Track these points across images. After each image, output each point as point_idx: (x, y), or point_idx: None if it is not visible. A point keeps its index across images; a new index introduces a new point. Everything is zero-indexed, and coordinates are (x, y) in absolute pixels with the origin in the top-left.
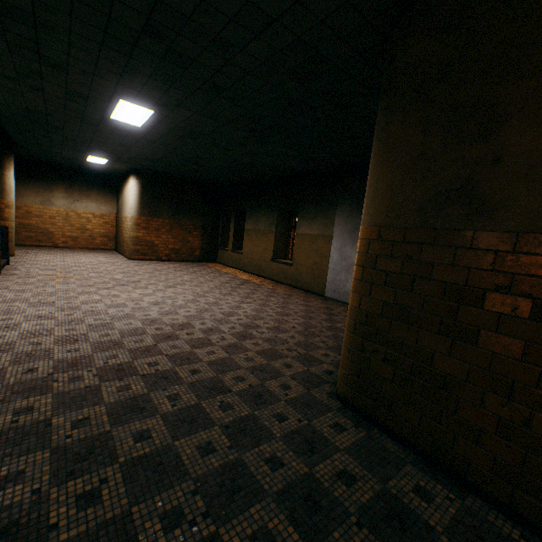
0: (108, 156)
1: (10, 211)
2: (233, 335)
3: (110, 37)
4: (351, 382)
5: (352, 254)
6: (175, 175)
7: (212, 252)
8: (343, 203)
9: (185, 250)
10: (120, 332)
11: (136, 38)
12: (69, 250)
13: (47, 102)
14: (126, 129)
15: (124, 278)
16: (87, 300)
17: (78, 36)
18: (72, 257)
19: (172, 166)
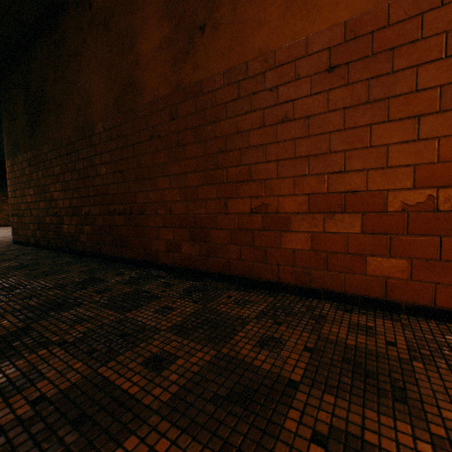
0: None
1: None
2: None
3: None
4: (13, 231)
5: None
6: None
7: None
8: None
9: (2, 217)
10: None
11: None
12: None
13: None
14: None
15: None
16: None
17: None
18: None
19: None
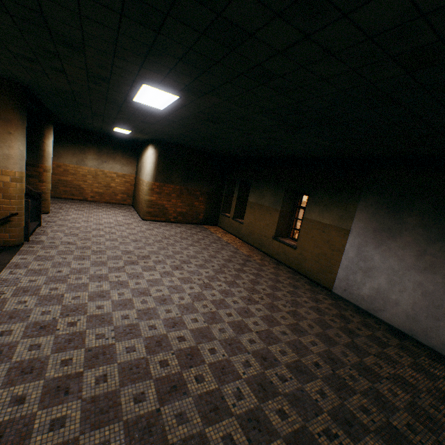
0: (131, 129)
1: (47, 174)
2: (250, 385)
3: (132, 1)
4: None
5: (375, 257)
6: (188, 146)
7: (214, 216)
8: (368, 198)
9: (191, 213)
10: (120, 370)
11: (170, 0)
12: (95, 204)
13: (71, 83)
14: (148, 110)
15: (136, 250)
16: (96, 291)
17: (89, 1)
18: (95, 216)
19: (187, 140)
